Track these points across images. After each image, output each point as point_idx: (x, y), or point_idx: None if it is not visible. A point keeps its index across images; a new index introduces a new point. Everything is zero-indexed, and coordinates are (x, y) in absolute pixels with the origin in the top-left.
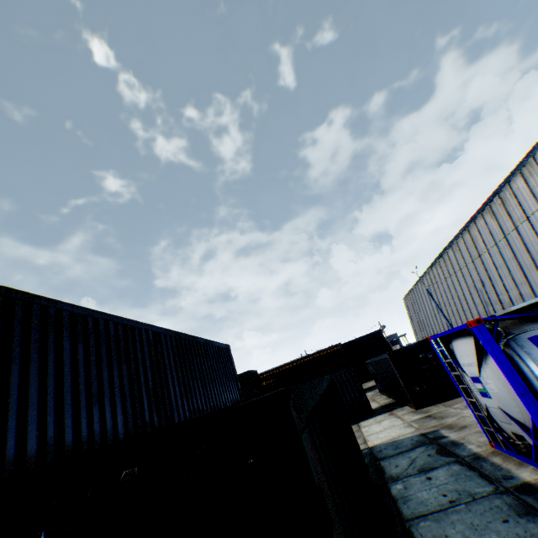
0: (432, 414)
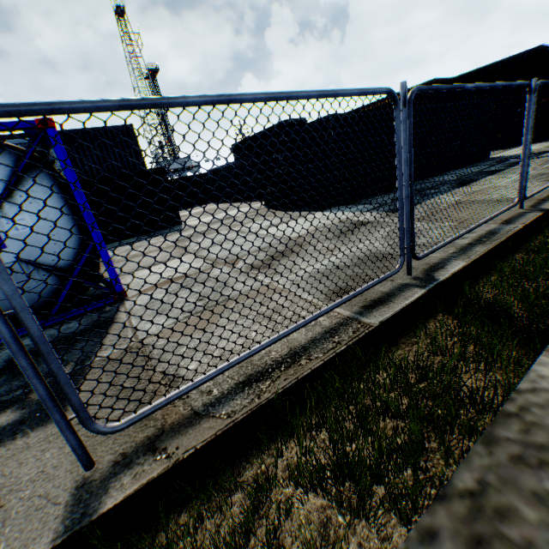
0: (231, 218)
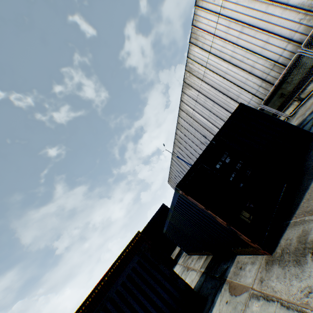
0: None
